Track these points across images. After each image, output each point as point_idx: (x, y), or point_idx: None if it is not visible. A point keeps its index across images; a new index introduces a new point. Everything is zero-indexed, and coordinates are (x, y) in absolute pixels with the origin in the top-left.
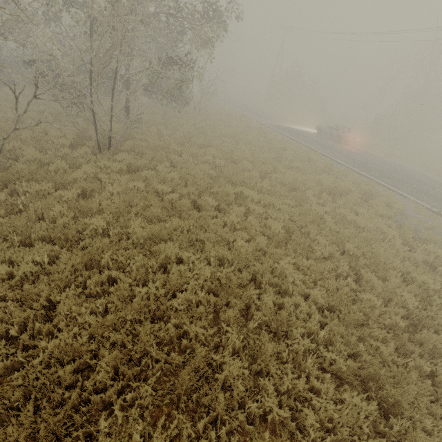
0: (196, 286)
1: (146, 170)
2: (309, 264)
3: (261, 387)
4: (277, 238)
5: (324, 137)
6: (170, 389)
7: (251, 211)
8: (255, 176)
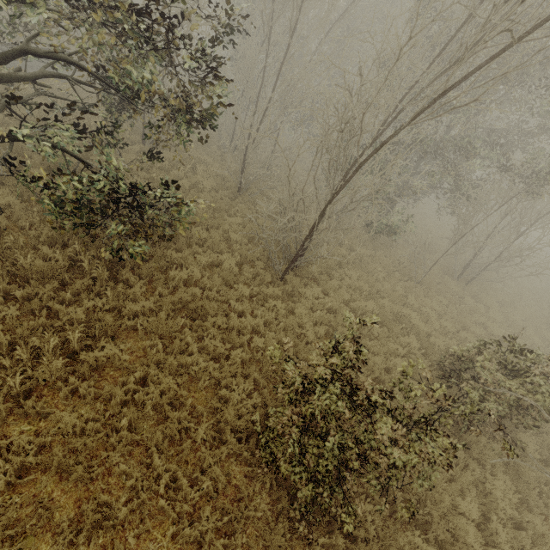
0: None
1: None
2: None
3: None
4: None
5: None
6: None
7: None
8: None
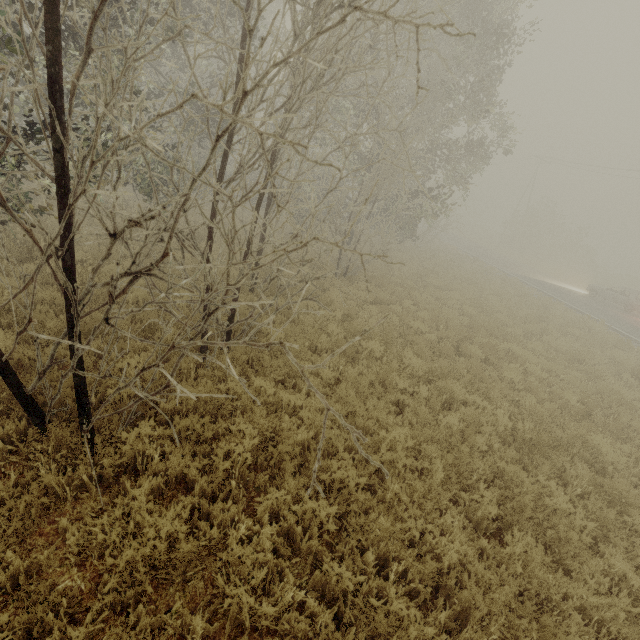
0: (494, 433)
1: (385, 304)
2: (629, 450)
3: (600, 557)
4: (575, 411)
5: (602, 302)
6: (506, 513)
7: (528, 373)
8: (517, 334)
